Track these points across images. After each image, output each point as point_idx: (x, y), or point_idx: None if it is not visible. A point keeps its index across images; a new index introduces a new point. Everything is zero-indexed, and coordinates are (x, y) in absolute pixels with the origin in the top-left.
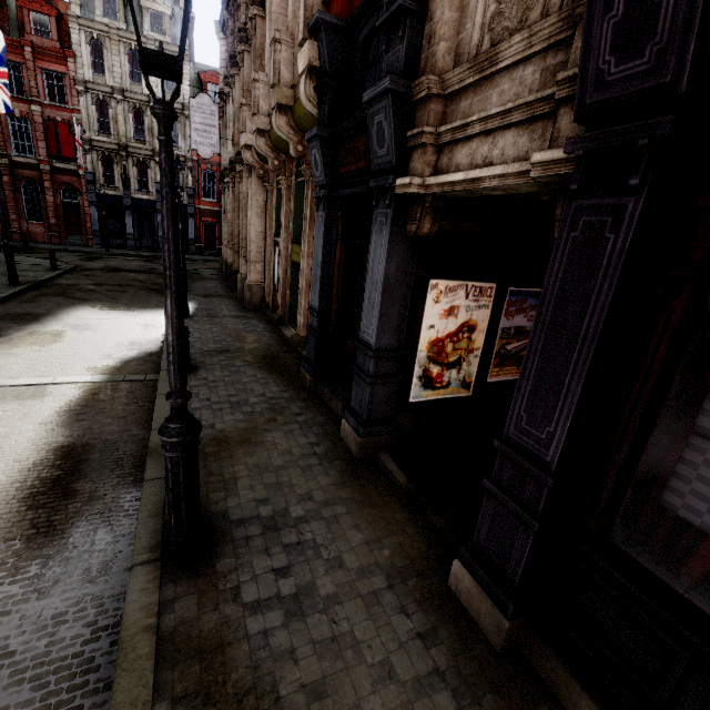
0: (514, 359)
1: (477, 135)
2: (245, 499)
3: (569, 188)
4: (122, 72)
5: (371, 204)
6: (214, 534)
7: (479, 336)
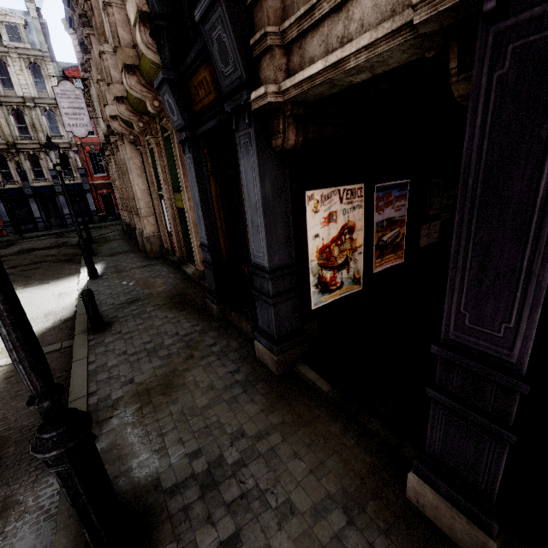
0: (391, 248)
1: (326, 17)
2: (176, 457)
3: (483, 9)
4: None
5: (231, 131)
6: (148, 515)
7: (359, 235)
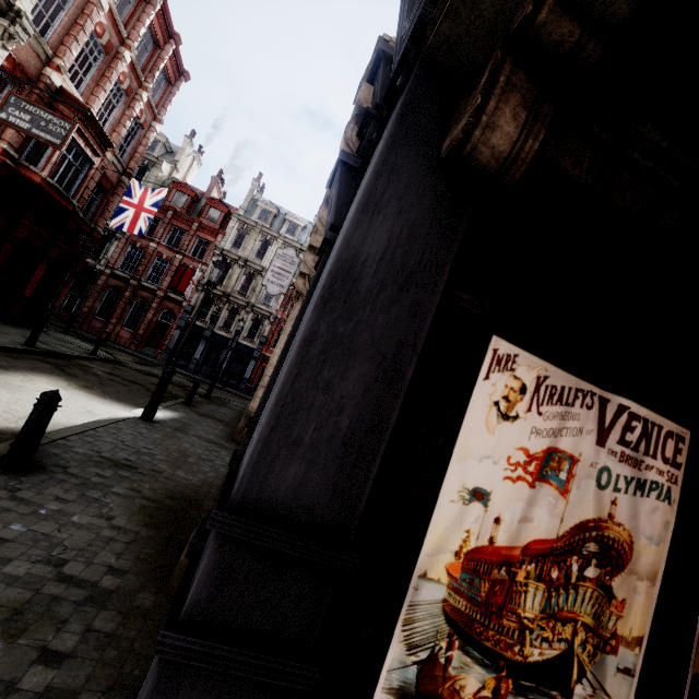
0: None
1: None
2: None
3: None
4: (252, 250)
5: None
6: None
7: (638, 593)
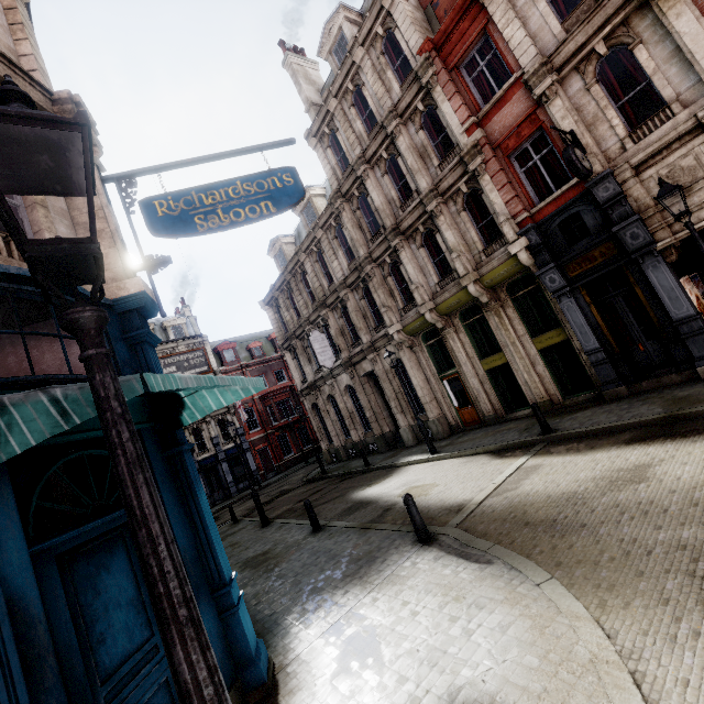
0: None
1: (694, 212)
2: None
3: None
4: None
5: (625, 269)
6: None
7: (701, 300)
